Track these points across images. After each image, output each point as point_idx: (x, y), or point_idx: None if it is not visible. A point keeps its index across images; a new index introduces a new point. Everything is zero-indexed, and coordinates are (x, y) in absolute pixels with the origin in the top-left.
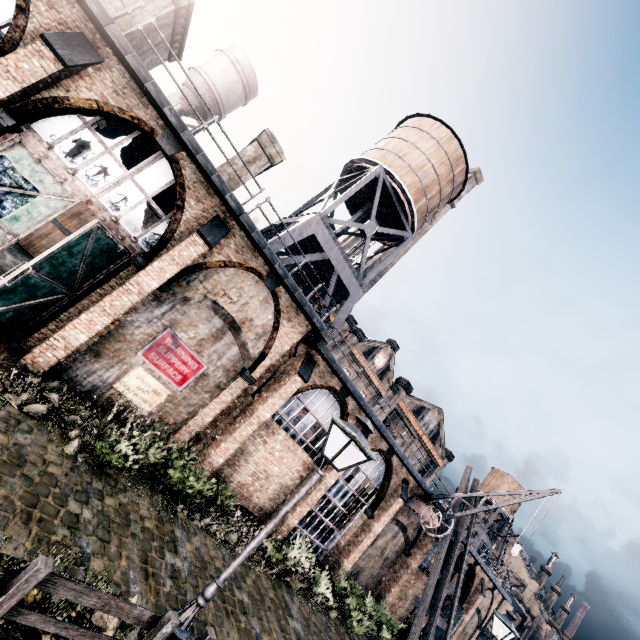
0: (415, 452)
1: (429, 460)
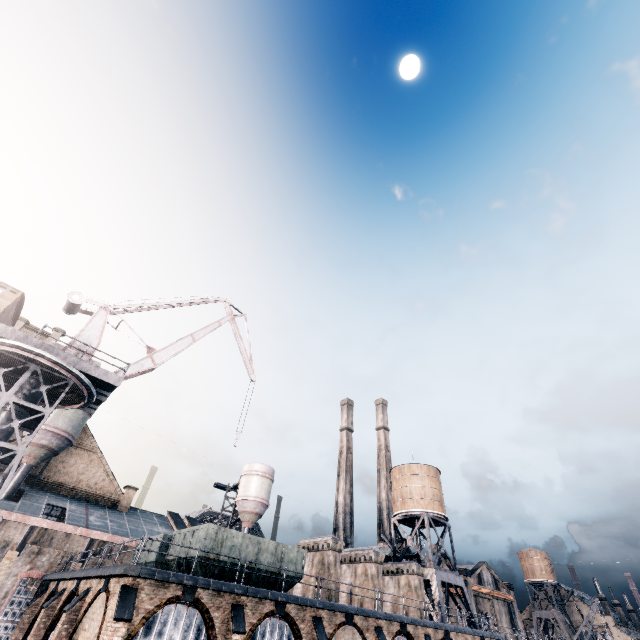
0: (499, 609)
1: (506, 604)
